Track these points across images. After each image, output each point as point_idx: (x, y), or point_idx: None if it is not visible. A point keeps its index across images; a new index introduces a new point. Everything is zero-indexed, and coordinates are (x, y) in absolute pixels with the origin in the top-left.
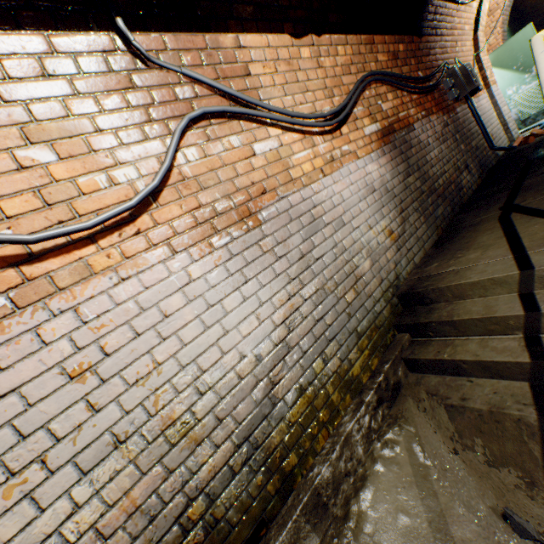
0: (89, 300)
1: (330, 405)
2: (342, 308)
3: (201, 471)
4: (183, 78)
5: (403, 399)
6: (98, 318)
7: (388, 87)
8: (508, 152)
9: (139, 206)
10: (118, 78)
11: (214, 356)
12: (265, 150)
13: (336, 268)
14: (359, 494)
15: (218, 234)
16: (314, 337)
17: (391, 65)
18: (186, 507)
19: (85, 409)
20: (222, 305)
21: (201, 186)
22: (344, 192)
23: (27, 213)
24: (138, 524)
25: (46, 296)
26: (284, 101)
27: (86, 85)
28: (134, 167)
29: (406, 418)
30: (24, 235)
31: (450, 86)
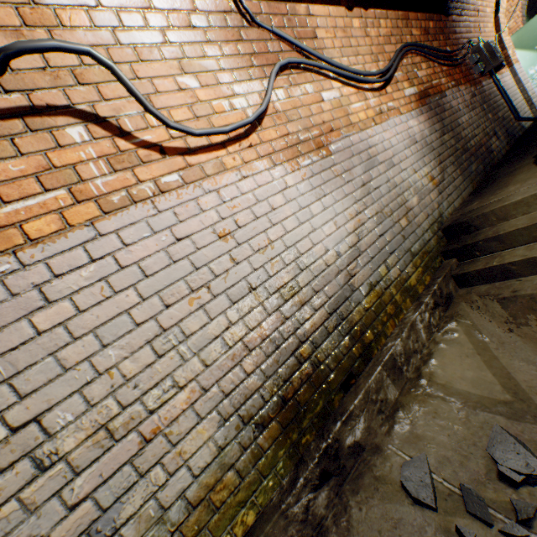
0: (225, 187)
1: (394, 303)
2: (397, 231)
3: (306, 324)
4: (272, 36)
5: (456, 305)
6: (231, 201)
7: (422, 58)
8: (534, 124)
9: (250, 127)
10: (232, 33)
11: (307, 245)
12: (330, 98)
13: (390, 198)
14: (428, 362)
15: (302, 156)
16: (378, 248)
17: (423, 39)
18: (298, 346)
19: (229, 260)
20: (309, 209)
21: (288, 119)
22: (392, 140)
23: (185, 121)
24: (269, 348)
25: (200, 179)
26: (341, 61)
27: (214, 36)
28: (245, 98)
29: (461, 316)
30: (192, 129)
31: (475, 61)
